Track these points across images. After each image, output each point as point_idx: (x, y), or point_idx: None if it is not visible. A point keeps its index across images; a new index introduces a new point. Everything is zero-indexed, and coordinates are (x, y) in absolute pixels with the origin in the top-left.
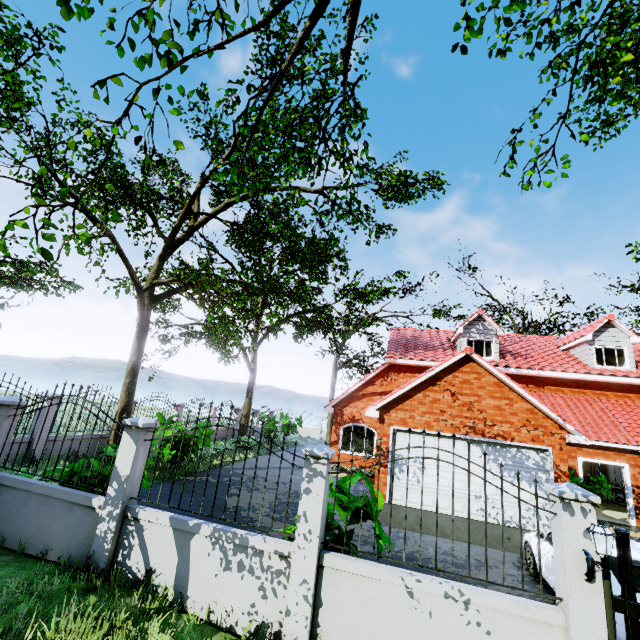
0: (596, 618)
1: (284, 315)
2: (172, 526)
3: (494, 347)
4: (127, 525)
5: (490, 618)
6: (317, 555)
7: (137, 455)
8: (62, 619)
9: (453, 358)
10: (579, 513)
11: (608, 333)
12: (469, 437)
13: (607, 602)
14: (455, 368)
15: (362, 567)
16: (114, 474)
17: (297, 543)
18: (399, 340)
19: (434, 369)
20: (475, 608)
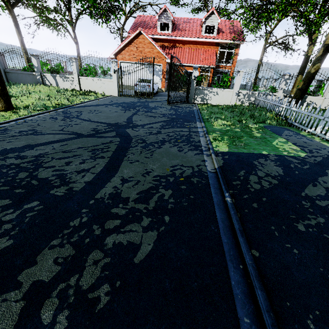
0: (116, 79)
1: (80, 9)
2: (51, 75)
3: (170, 26)
4: (43, 77)
5: (104, 82)
6: (77, 76)
7: (37, 62)
8: (38, 85)
9: (135, 33)
10: (114, 63)
11: (211, 18)
12: (141, 63)
13: (118, 77)
14: (137, 37)
15: (85, 77)
16: (34, 66)
17: (74, 75)
18: (137, 23)
19: (129, 38)
20: (102, 81)
